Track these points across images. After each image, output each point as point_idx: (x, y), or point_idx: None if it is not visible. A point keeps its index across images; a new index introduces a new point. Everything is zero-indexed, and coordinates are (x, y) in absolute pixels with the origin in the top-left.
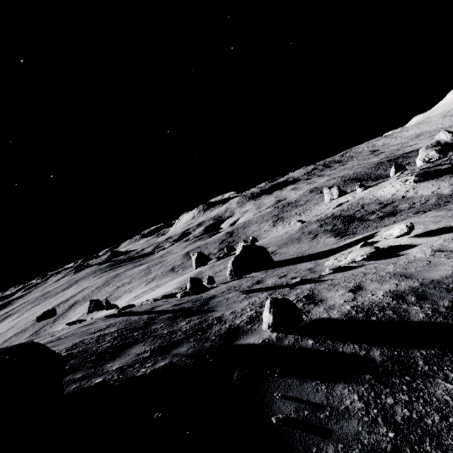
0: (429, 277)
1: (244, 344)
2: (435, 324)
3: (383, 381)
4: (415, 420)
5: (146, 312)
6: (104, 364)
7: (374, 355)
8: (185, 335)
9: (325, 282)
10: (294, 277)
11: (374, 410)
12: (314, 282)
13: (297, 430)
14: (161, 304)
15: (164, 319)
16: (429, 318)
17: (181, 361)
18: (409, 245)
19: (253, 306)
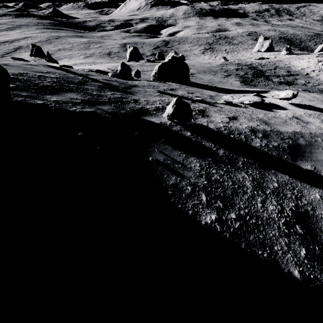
0: (279, 128)
1: (147, 120)
2: (261, 151)
3: (216, 164)
4: (220, 181)
5: (81, 75)
6: (44, 95)
7: (220, 152)
8: (108, 100)
9: (216, 107)
10: (198, 97)
11: (203, 172)
12: (209, 104)
13: (160, 167)
14: (94, 75)
15: (95, 85)
16: (261, 147)
17: (102, 113)
18: (283, 107)
19: (162, 102)
